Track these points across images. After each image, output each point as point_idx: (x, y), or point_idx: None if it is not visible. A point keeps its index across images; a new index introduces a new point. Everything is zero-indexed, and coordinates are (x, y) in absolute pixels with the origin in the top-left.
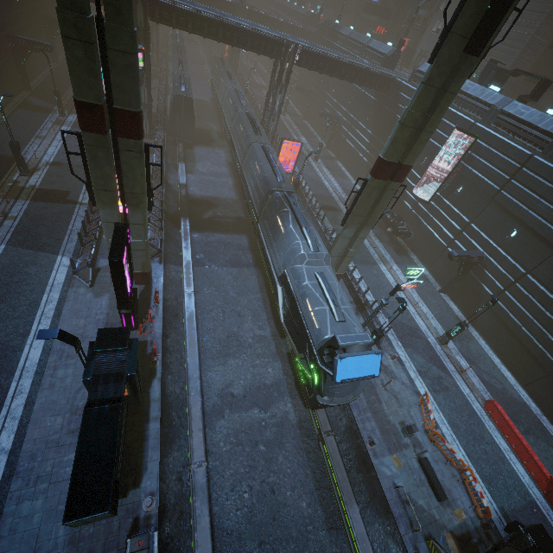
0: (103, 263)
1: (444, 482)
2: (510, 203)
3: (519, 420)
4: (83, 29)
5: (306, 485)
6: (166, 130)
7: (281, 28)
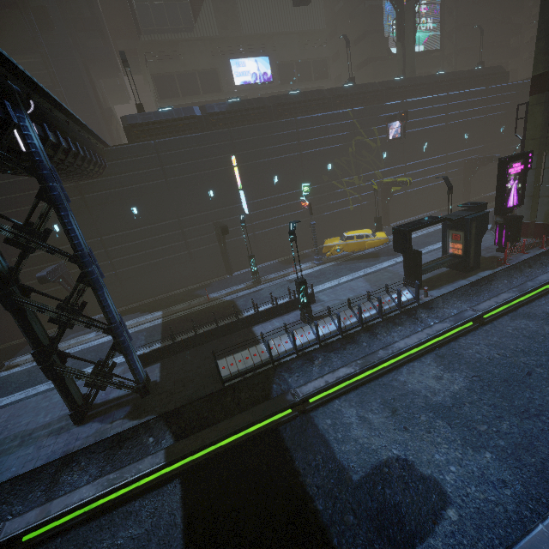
0: None
1: None
2: None
3: None
4: (548, 29)
5: None
6: None
7: None
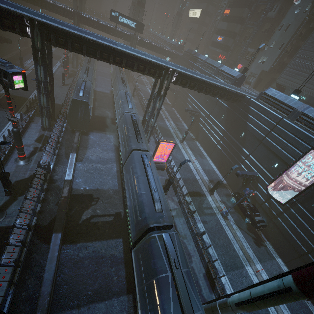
0: None
1: None
2: None
3: None
4: None
5: None
6: (68, 120)
7: (159, 51)
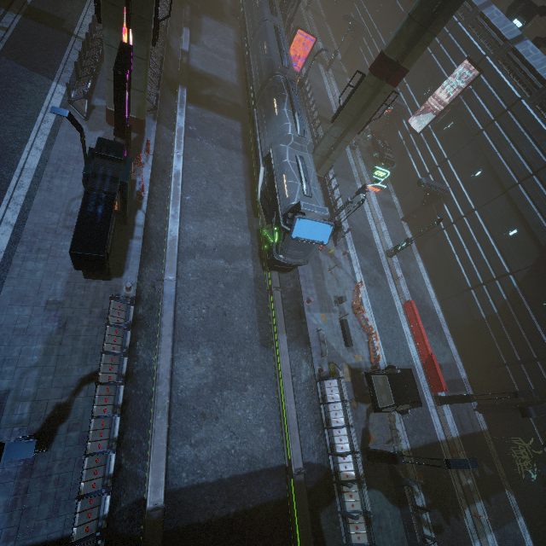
0: (98, 103)
1: (354, 339)
2: (485, 144)
3: (426, 320)
4: None
5: (251, 317)
6: None
7: None
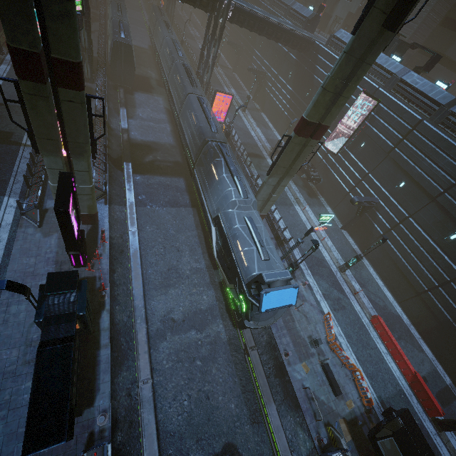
0: (50, 204)
1: (340, 381)
2: (401, 159)
3: (395, 329)
4: None
5: (234, 390)
6: (107, 74)
7: None
